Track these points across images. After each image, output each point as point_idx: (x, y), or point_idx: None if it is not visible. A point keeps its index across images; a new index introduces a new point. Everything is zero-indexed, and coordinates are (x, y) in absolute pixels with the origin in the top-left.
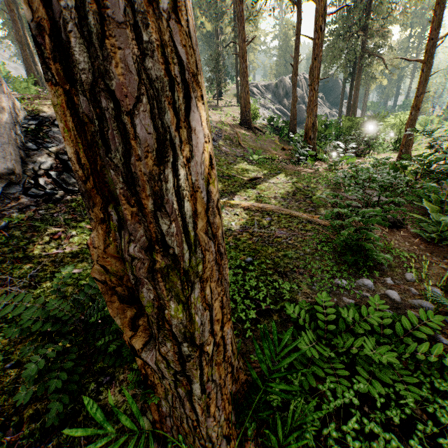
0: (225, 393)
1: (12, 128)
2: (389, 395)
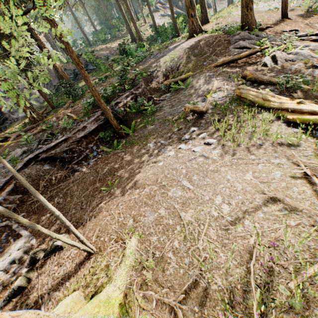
0: None
1: (55, 74)
2: None
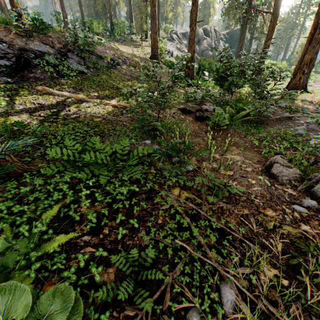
0: None
1: None
2: (100, 184)
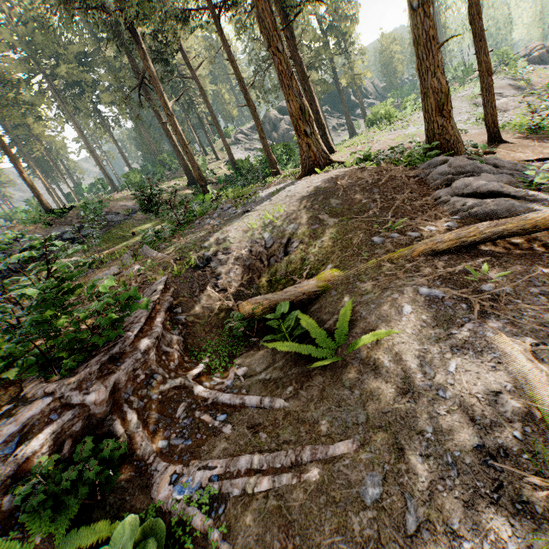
0: None
1: None
2: None
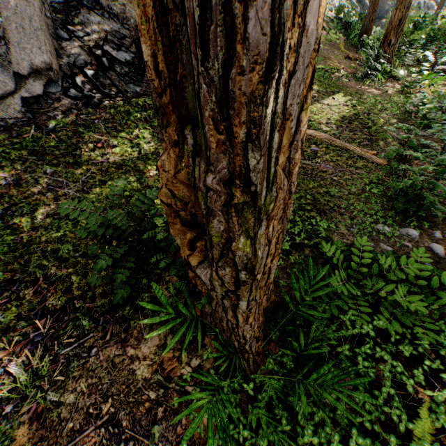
0: (261, 309)
1: (40, 8)
2: (404, 334)
